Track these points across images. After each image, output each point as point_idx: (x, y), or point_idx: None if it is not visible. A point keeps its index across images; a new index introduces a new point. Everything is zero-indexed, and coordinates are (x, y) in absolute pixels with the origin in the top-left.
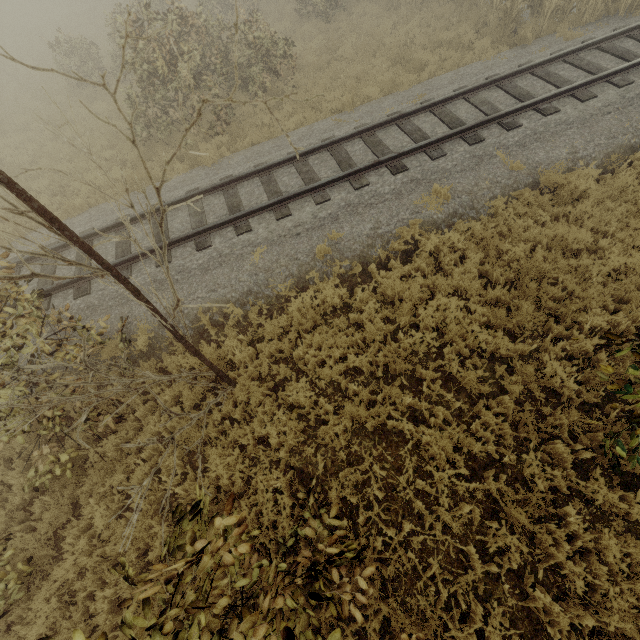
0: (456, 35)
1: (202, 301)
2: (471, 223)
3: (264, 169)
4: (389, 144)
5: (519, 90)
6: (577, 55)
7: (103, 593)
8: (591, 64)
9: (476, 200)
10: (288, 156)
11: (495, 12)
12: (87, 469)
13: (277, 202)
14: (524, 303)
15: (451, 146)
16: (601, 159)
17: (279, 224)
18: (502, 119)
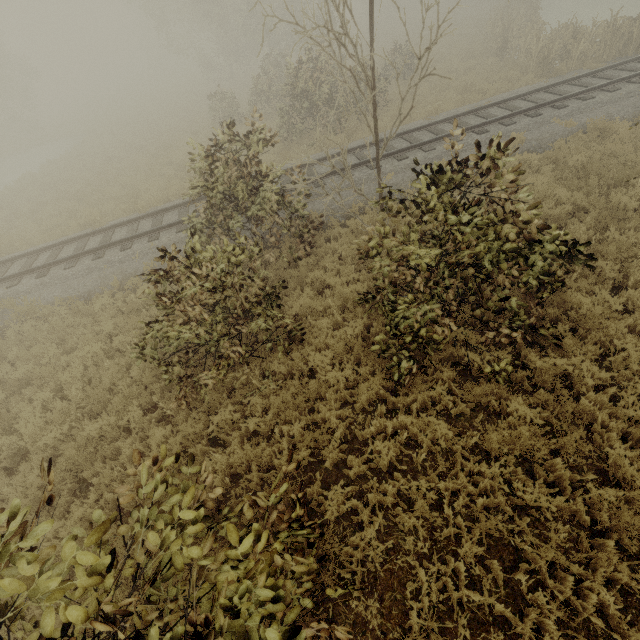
0: (507, 74)
1: (352, 201)
2: (541, 154)
3: (382, 140)
4: (471, 123)
5: (562, 91)
6: (602, 73)
7: (321, 321)
8: (613, 76)
9: (542, 143)
10: (399, 132)
11: (534, 62)
12: (300, 264)
13: (397, 152)
14: (590, 176)
15: (518, 119)
16: (631, 119)
17: (400, 162)
18: (553, 104)
